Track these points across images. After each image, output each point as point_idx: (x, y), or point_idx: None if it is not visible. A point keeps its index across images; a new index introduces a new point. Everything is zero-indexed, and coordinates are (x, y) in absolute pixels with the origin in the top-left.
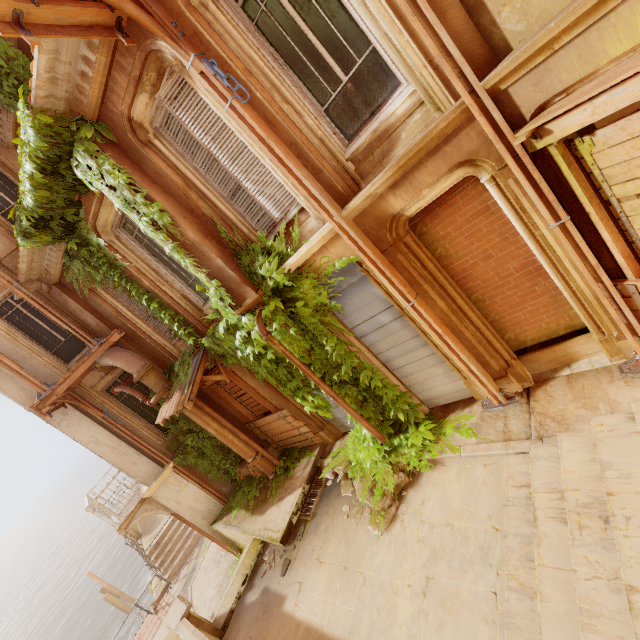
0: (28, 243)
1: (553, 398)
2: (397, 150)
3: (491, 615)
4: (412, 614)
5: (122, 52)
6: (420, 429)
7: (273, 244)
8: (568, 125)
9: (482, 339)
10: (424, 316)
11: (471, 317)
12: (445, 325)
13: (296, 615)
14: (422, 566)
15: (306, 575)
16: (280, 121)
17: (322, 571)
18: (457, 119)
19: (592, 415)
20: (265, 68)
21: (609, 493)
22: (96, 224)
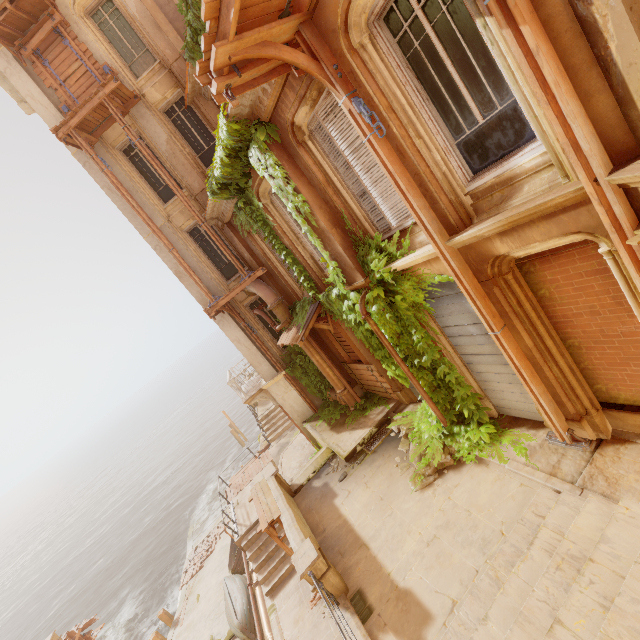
0: (214, 198)
1: (620, 460)
2: (515, 200)
3: (467, 581)
4: (414, 551)
5: (294, 75)
6: (480, 429)
7: (386, 245)
8: None
9: (564, 382)
10: (505, 347)
11: (557, 360)
12: (527, 358)
13: (340, 509)
14: (435, 527)
15: (355, 489)
16: (409, 155)
17: (366, 492)
18: (578, 196)
19: None
20: (406, 105)
21: (591, 559)
22: (258, 190)
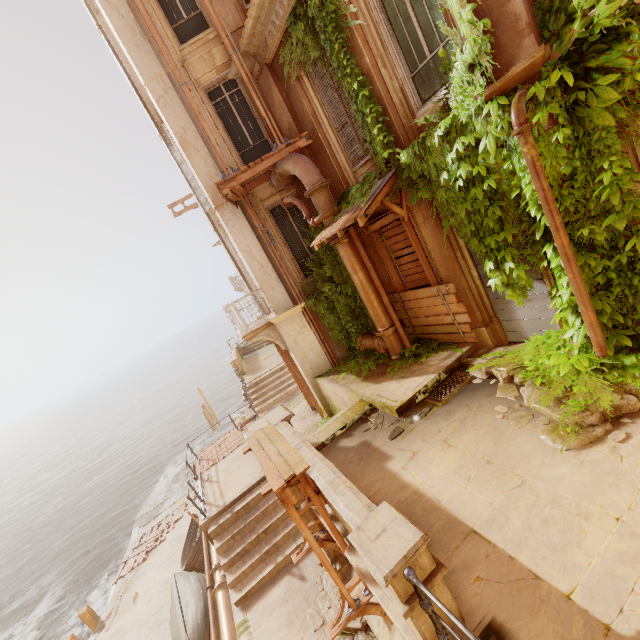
0: None
1: None
2: None
3: None
4: (620, 552)
5: None
6: None
7: None
8: None
9: None
10: None
11: None
12: None
13: (402, 476)
14: None
15: (424, 449)
16: None
17: (449, 453)
18: None
19: None
20: None
21: None
22: None
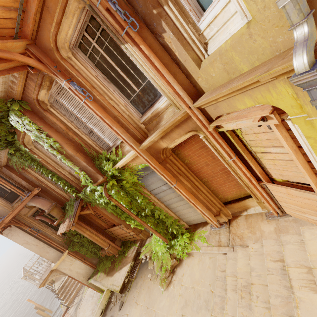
0: None
1: (239, 226)
2: (162, 122)
3: None
4: None
5: (31, 73)
6: (183, 237)
7: (110, 156)
8: (228, 126)
9: (208, 199)
10: (180, 191)
11: (202, 190)
12: (191, 193)
13: None
14: (180, 309)
15: (130, 310)
16: (108, 108)
17: (137, 309)
18: (185, 115)
19: (253, 237)
20: (100, 85)
21: (252, 283)
22: (24, 141)
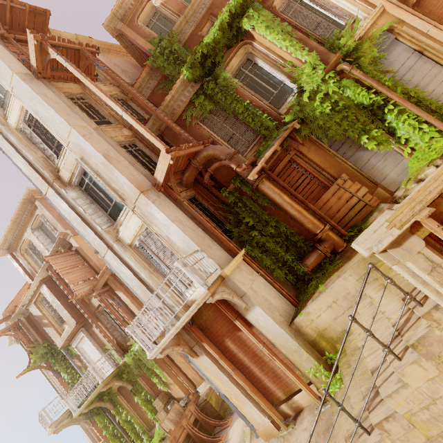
0: (189, 71)
1: None
2: None
3: None
4: None
5: None
6: None
7: (342, 35)
8: None
9: None
10: None
11: None
12: None
13: None
14: None
15: None
16: None
17: None
18: None
19: None
20: None
21: None
22: (225, 69)
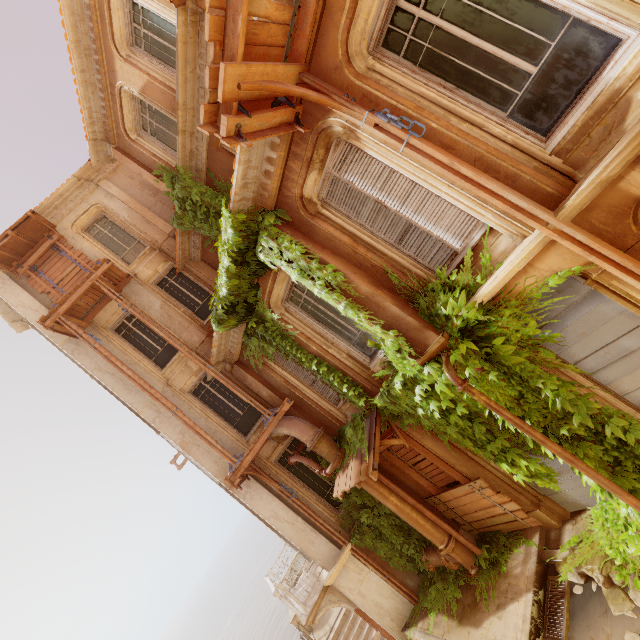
0: (220, 328)
1: None
2: (633, 116)
3: None
4: None
5: (297, 142)
6: None
7: (455, 278)
8: None
9: None
10: None
11: None
12: None
13: None
14: None
15: None
16: (460, 141)
17: None
18: None
19: None
20: (437, 97)
21: None
22: (270, 301)
